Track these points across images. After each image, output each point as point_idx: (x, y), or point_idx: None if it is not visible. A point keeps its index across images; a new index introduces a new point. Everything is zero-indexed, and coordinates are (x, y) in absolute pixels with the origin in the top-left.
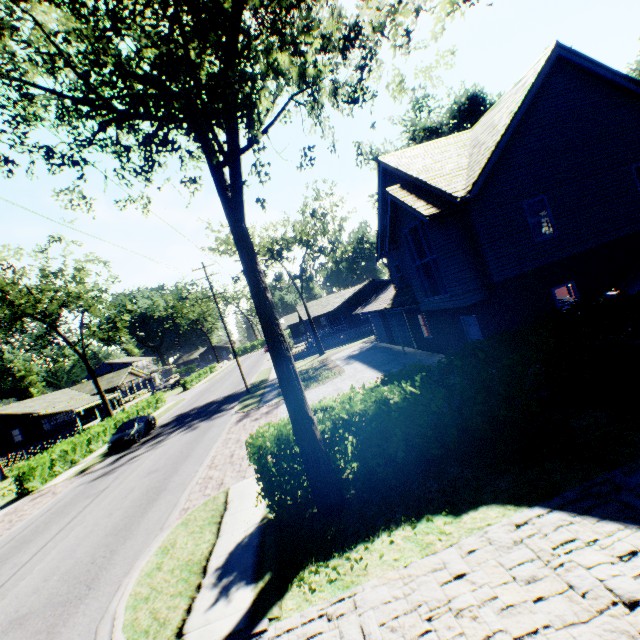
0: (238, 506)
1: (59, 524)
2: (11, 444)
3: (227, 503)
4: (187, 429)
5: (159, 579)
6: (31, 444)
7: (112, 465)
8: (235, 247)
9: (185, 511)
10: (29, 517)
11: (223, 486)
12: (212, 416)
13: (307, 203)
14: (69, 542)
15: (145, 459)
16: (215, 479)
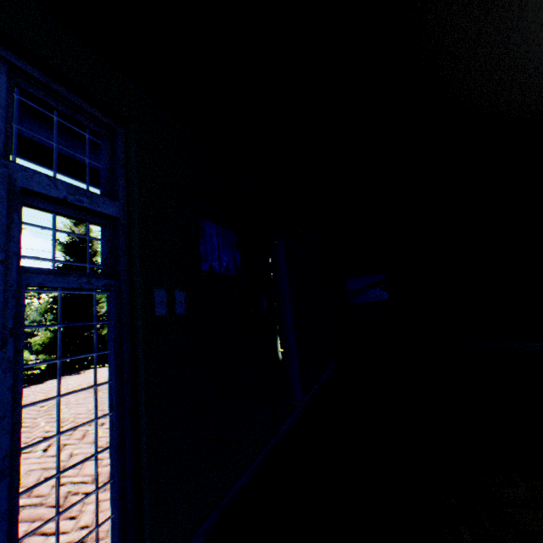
0: None
1: None
2: None
3: None
4: None
5: None
6: None
7: None
8: None
9: None
10: None
11: None
12: None
13: None
14: None
15: None
16: None
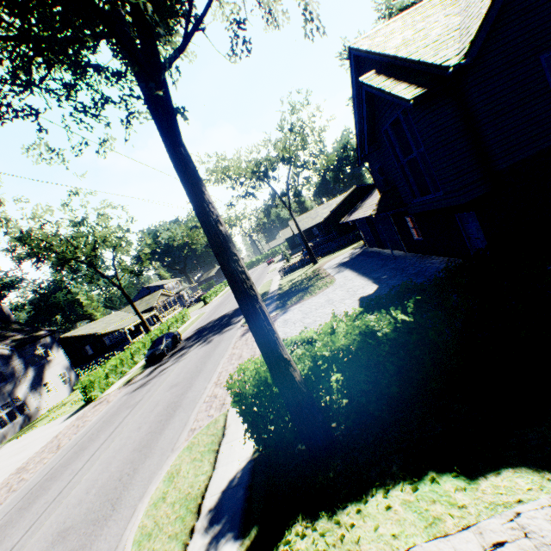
0: (234, 433)
1: (105, 433)
2: (86, 357)
3: (225, 428)
4: (203, 343)
5: (162, 513)
6: (100, 356)
7: (148, 377)
8: (224, 175)
9: (192, 432)
10: (89, 424)
11: (224, 407)
12: (223, 330)
13: (284, 119)
14: (108, 454)
15: (170, 372)
16: (218, 398)
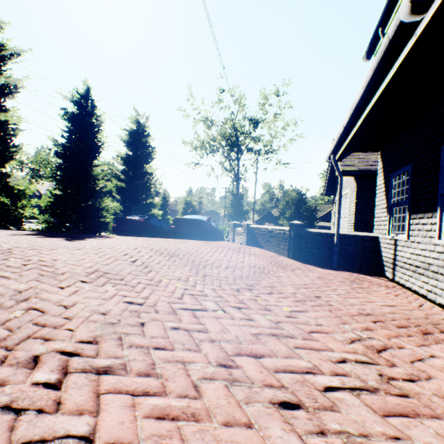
0: None
1: None
2: None
3: None
4: None
5: None
6: None
7: None
8: None
9: None
10: None
11: None
12: None
13: None
14: None
15: None
16: None
